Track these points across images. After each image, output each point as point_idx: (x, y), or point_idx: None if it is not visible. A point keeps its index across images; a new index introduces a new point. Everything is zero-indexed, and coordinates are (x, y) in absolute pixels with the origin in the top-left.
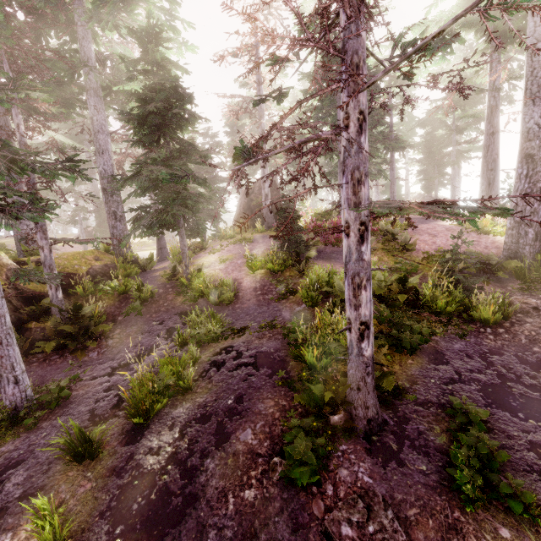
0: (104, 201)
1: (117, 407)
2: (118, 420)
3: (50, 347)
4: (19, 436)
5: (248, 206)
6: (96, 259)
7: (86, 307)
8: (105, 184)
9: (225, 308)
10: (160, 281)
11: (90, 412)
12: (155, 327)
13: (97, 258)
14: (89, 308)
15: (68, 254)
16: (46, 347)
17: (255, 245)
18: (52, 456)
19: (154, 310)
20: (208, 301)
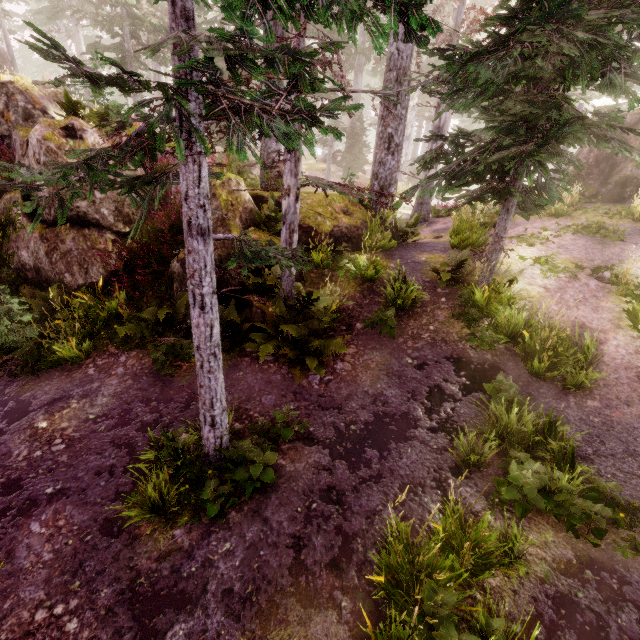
0: (380, 114)
1: (336, 572)
2: (337, 626)
3: (266, 352)
4: (198, 520)
5: (610, 154)
6: (345, 212)
7: (321, 298)
8: (401, 77)
9: (557, 393)
10: (426, 276)
11: (294, 548)
12: (410, 371)
13: (346, 209)
14: (323, 303)
15: (312, 196)
16: (261, 350)
17: (630, 250)
18: (225, 633)
19: (410, 332)
20: (515, 356)
